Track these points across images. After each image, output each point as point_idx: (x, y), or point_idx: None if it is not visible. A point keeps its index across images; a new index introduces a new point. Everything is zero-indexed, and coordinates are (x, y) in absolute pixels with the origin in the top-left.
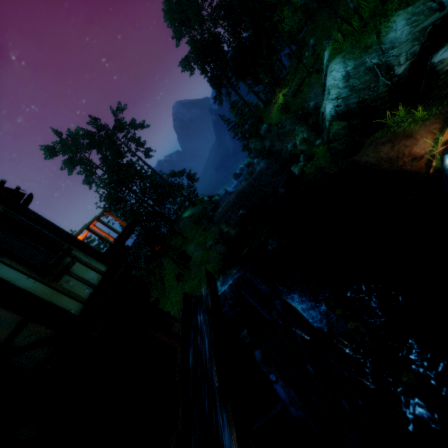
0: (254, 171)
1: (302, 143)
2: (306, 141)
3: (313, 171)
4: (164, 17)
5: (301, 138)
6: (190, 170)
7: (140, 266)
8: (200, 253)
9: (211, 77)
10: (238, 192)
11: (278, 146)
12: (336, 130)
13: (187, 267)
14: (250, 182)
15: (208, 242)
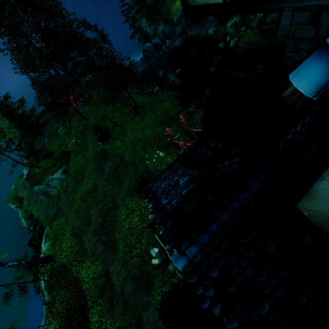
0: (171, 47)
1: (232, 27)
2: (236, 26)
3: (246, 45)
4: None
5: (234, 22)
6: (103, 29)
7: (71, 104)
8: (145, 98)
9: None
10: (149, 65)
11: (193, 32)
12: (276, 15)
13: (137, 106)
14: (167, 55)
15: (155, 88)
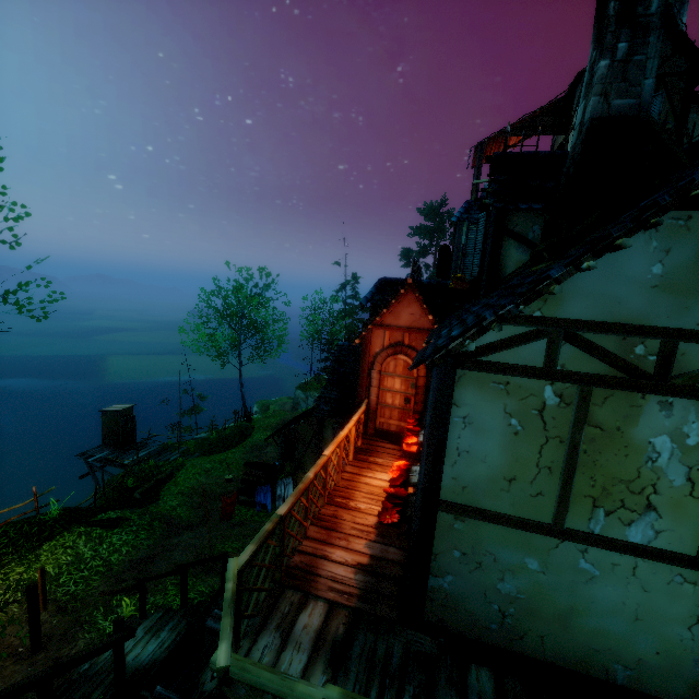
0: None
1: None
2: None
3: None
4: None
5: None
6: None
7: None
8: None
9: None
10: None
11: None
12: None
13: None
14: None
15: None
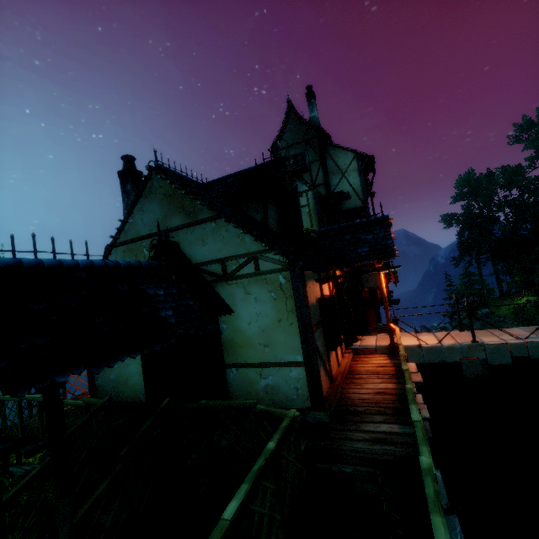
0: None
1: None
2: None
3: None
4: (457, 180)
5: None
6: None
7: None
8: None
9: (464, 242)
10: None
11: None
12: None
13: None
14: None
15: None
